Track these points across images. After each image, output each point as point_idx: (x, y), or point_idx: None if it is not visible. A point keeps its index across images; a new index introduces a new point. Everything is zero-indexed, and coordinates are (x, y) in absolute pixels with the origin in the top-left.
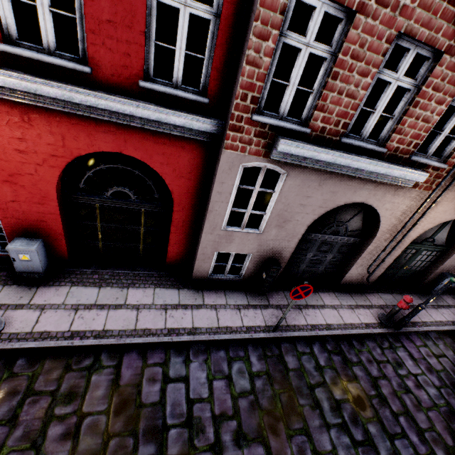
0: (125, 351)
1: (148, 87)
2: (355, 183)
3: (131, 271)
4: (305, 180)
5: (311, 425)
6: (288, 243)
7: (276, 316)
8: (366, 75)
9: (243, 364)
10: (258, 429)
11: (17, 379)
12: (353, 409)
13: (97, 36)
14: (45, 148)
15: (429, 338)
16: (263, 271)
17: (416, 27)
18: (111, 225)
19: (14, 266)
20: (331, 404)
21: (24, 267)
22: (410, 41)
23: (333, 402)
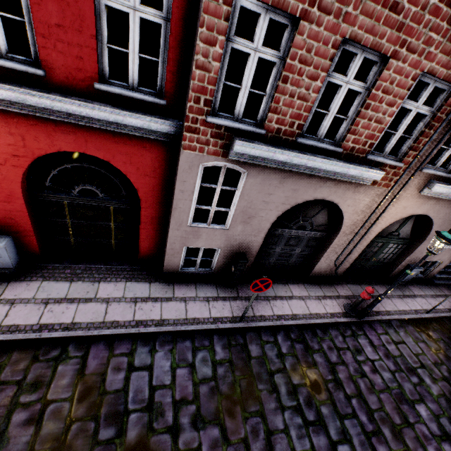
0: (93, 342)
1: (104, 90)
2: (315, 181)
3: (103, 266)
4: (265, 179)
5: (266, 408)
6: (255, 238)
7: (244, 307)
8: (316, 78)
9: (207, 353)
10: (216, 412)
11: None
12: (309, 393)
13: (47, 40)
14: (6, 149)
15: (391, 326)
16: (232, 264)
17: (360, 33)
18: (81, 221)
19: None
20: (288, 389)
21: None
22: (357, 46)
23: (291, 387)
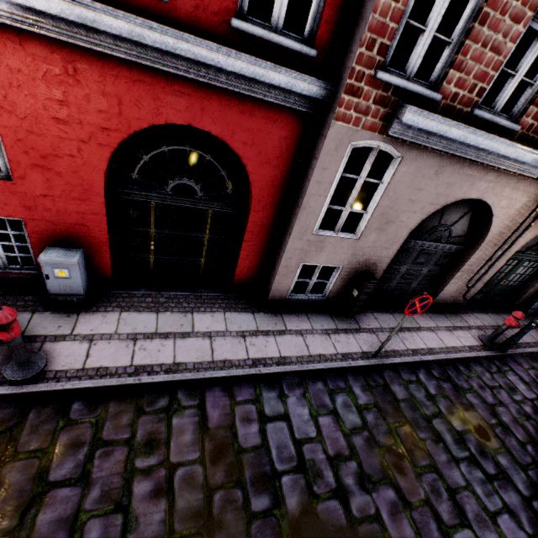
0: (206, 388)
1: (243, 28)
2: (475, 172)
3: (191, 293)
4: (420, 167)
5: (438, 461)
6: (386, 252)
7: (371, 341)
8: (519, 20)
9: (347, 396)
10: (382, 469)
11: (77, 428)
12: (478, 441)
13: None
14: (93, 117)
15: (535, 360)
16: (353, 287)
17: None
18: (168, 231)
19: (46, 286)
20: (454, 437)
21: (60, 287)
22: None
23: (455, 434)
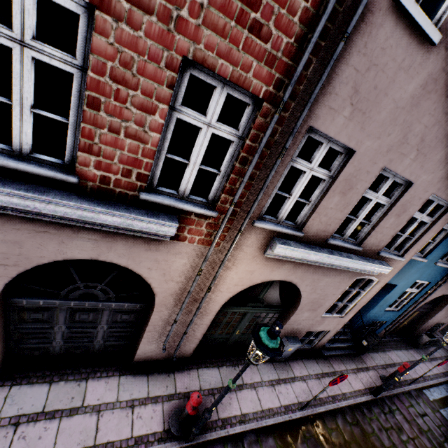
0: None
1: None
2: (53, 229)
3: None
4: None
5: None
6: None
7: None
8: None
9: None
10: None
11: None
12: None
13: None
14: None
15: (241, 444)
16: None
17: None
18: None
19: None
20: None
21: None
22: None
23: None
